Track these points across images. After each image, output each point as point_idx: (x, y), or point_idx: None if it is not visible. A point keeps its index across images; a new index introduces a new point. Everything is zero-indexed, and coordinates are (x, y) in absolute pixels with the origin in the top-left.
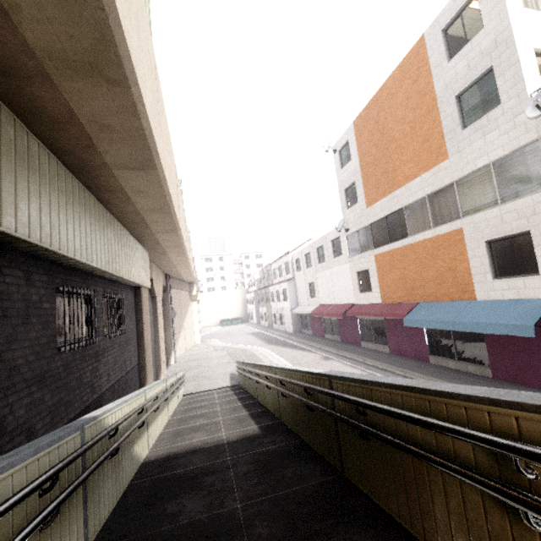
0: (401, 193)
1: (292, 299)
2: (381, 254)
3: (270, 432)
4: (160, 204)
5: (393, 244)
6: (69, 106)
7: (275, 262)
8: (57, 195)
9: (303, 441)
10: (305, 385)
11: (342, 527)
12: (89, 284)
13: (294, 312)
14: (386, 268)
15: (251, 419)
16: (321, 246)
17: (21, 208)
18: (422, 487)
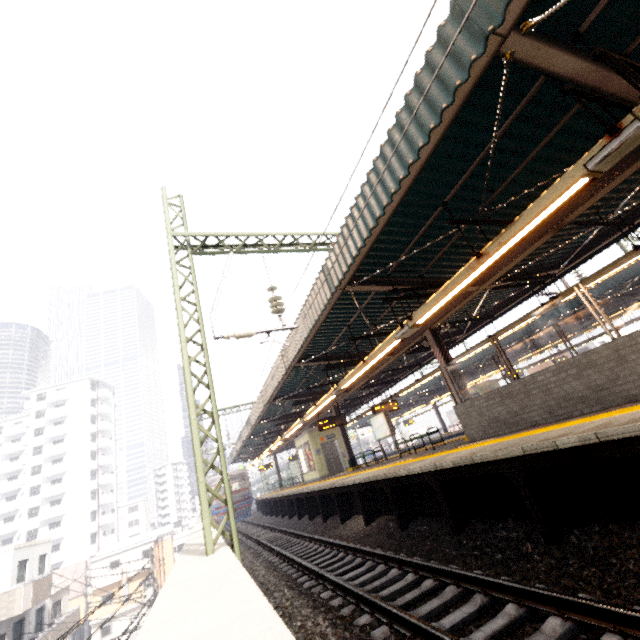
0: None
1: None
2: None
3: None
4: None
5: None
6: None
7: None
8: None
9: None
10: None
11: None
12: None
13: None
14: None
15: None
16: None
17: None
18: None
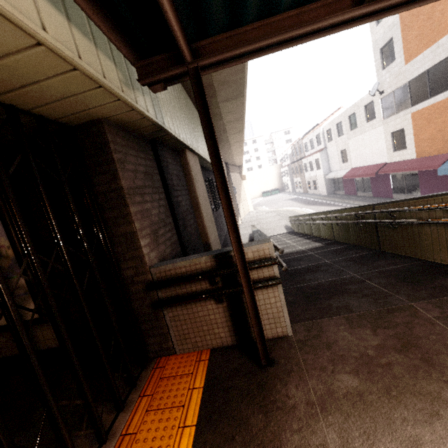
0: (447, 40)
1: (325, 167)
2: (419, 110)
3: (330, 244)
4: (238, 116)
5: (433, 99)
6: (211, 79)
7: (306, 136)
8: (199, 129)
9: (353, 245)
10: (356, 213)
11: (381, 260)
12: (209, 176)
13: (327, 177)
14: (424, 124)
15: (314, 242)
16: (353, 113)
17: (199, 142)
18: (421, 237)
